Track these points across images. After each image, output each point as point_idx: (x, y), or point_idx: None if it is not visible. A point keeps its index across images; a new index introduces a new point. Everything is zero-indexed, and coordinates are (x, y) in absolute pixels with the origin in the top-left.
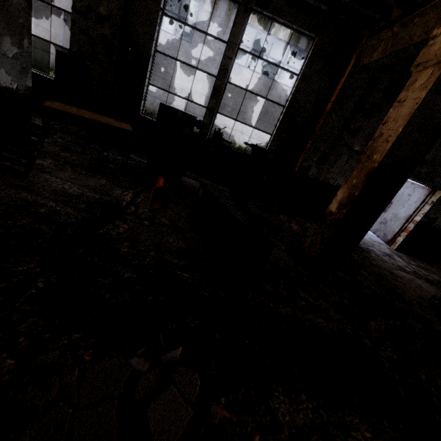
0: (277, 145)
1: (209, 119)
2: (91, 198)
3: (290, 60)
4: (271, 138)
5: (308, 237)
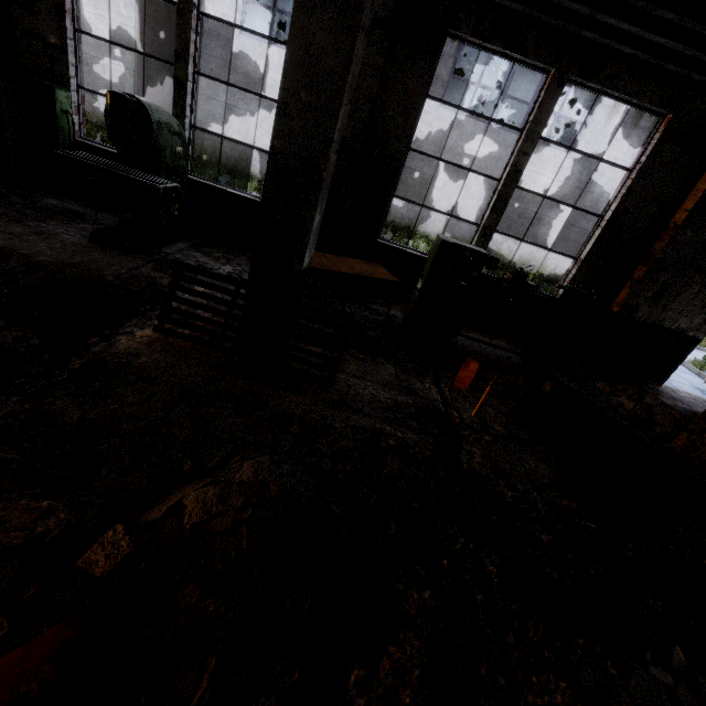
0: (586, 274)
1: (483, 242)
2: (409, 406)
3: (521, 85)
4: (578, 265)
5: (660, 424)
